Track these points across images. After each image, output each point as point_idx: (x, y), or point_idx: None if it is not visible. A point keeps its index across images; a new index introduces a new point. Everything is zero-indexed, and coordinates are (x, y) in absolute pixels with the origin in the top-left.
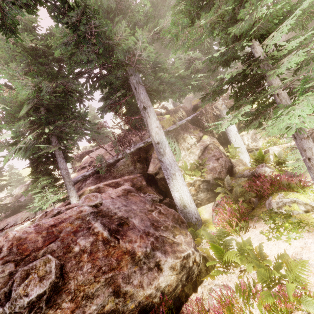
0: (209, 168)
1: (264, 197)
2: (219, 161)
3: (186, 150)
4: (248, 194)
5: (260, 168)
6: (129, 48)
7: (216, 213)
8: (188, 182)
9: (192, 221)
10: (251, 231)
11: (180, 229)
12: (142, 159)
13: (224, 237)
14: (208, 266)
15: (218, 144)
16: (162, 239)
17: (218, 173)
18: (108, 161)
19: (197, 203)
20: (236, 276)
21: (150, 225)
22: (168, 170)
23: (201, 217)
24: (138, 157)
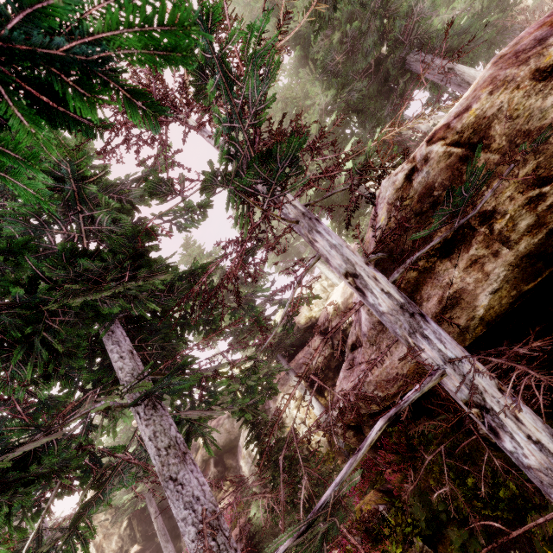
0: None
1: None
2: None
3: None
4: None
5: None
6: (408, 8)
7: None
8: None
9: None
10: None
11: None
12: None
13: None
14: None
15: None
16: None
17: None
18: None
19: None
20: None
21: None
22: None
23: None
24: None
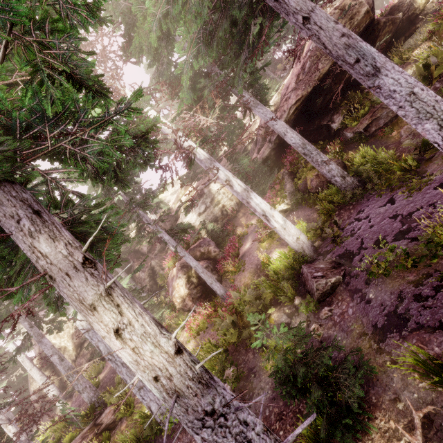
0: None
1: None
2: None
3: None
4: None
5: None
6: None
7: None
8: None
9: None
10: None
11: None
12: None
13: None
14: None
15: None
16: None
17: None
18: None
19: None
20: None
21: None
22: None
23: None
24: None
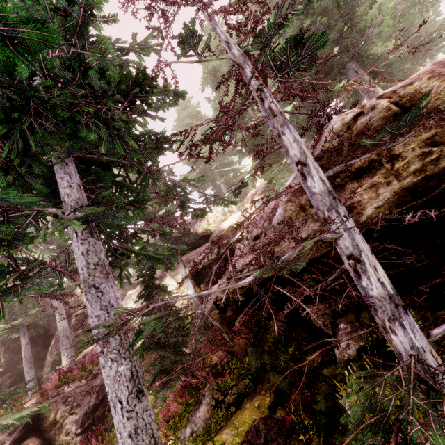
0: None
1: None
2: None
3: None
4: None
5: None
6: (364, 27)
7: None
8: None
9: None
10: None
11: None
12: None
13: None
14: None
15: None
16: None
17: None
18: None
19: None
20: None
21: None
22: None
23: None
24: None
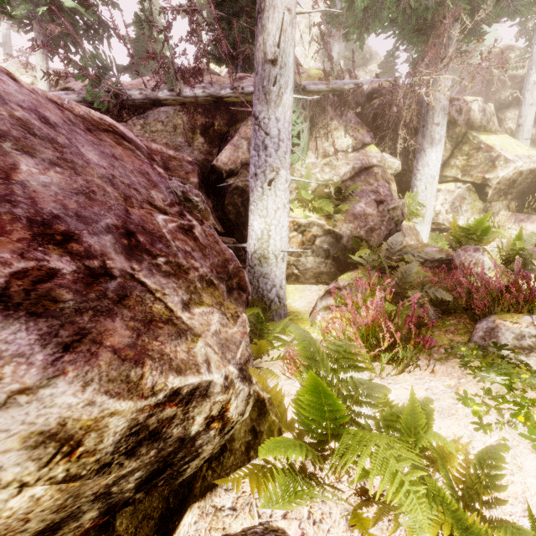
0: (355, 211)
1: (454, 315)
2: (381, 208)
3: (320, 156)
4: (434, 289)
5: (471, 252)
6: None
7: (335, 301)
8: (295, 220)
9: (265, 300)
10: (417, 379)
11: (224, 296)
12: (214, 133)
13: (347, 367)
14: (260, 433)
15: (392, 177)
16: (126, 288)
17: (367, 230)
18: (126, 90)
19: (291, 273)
20: (344, 513)
21: (109, 228)
22: (263, 150)
23: (287, 303)
24: (205, 123)
